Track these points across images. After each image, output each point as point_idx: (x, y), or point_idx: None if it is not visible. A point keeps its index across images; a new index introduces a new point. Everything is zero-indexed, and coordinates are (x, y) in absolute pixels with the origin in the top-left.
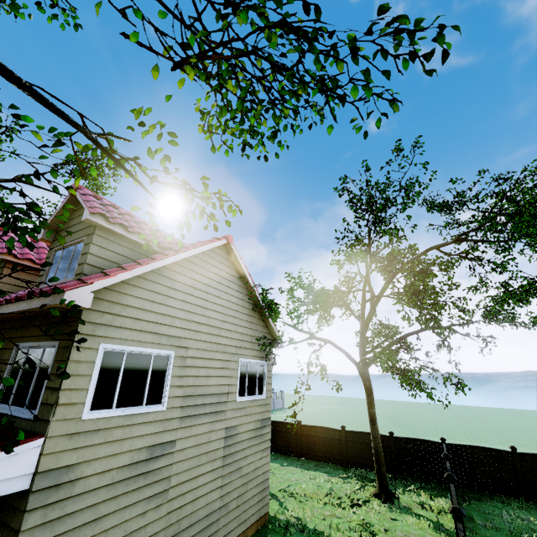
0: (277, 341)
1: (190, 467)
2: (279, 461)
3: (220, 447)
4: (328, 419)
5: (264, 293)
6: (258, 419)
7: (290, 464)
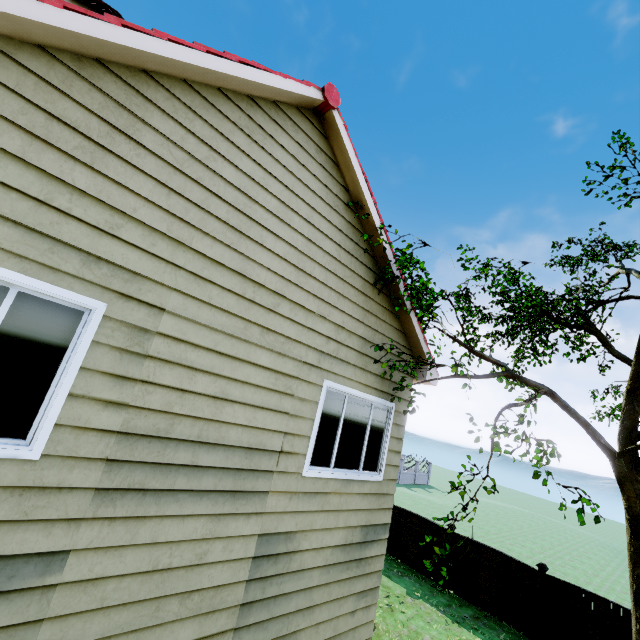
0: (424, 367)
1: (116, 632)
2: (406, 583)
3: (233, 581)
4: (498, 523)
5: (405, 249)
6: (357, 525)
7: (426, 596)
